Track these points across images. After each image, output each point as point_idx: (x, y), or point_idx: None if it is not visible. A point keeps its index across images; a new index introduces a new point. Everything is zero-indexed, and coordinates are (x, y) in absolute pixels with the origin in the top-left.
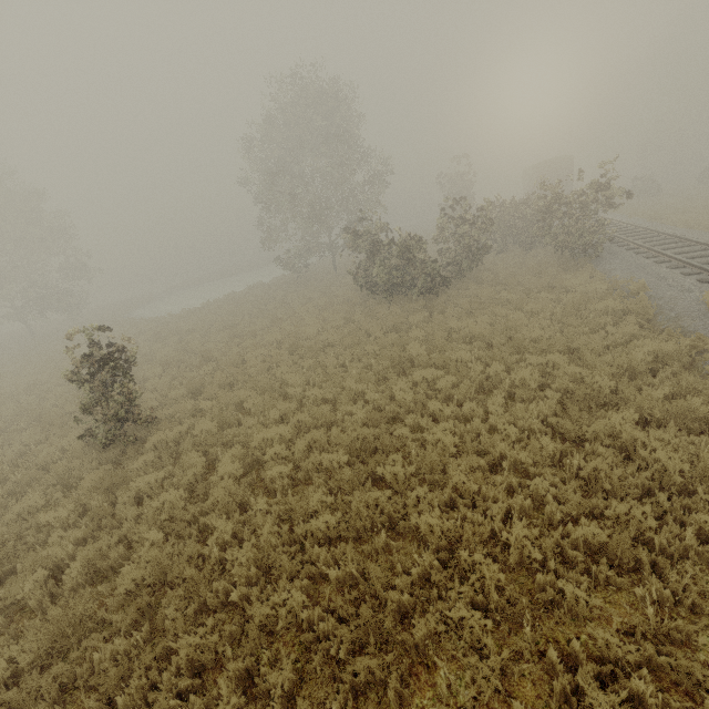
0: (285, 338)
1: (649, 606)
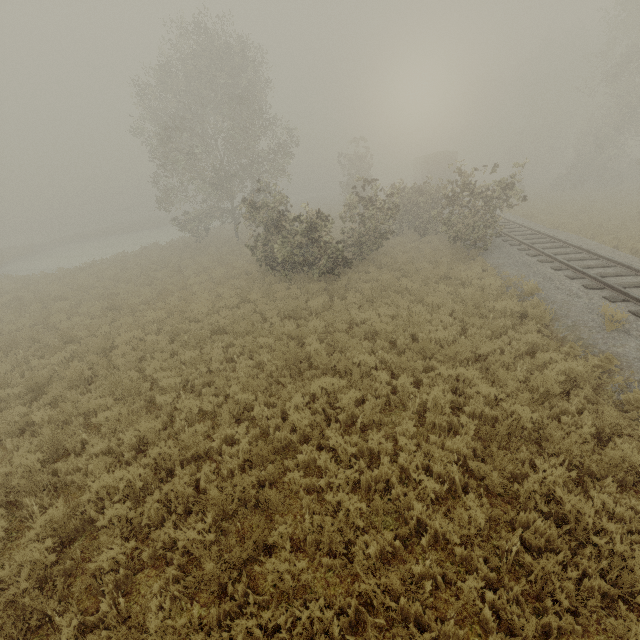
0: (168, 318)
1: None
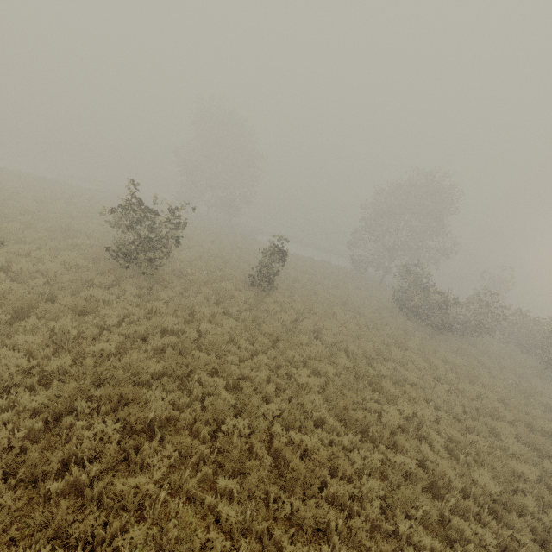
0: (340, 297)
1: (462, 466)
